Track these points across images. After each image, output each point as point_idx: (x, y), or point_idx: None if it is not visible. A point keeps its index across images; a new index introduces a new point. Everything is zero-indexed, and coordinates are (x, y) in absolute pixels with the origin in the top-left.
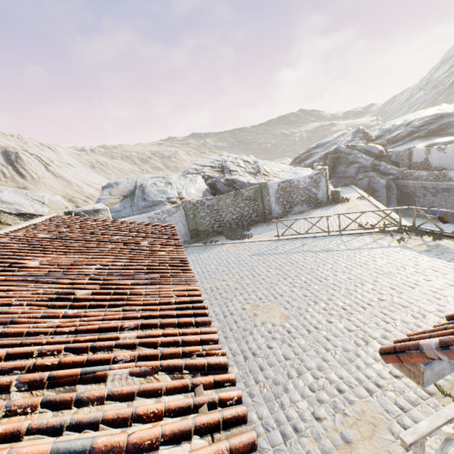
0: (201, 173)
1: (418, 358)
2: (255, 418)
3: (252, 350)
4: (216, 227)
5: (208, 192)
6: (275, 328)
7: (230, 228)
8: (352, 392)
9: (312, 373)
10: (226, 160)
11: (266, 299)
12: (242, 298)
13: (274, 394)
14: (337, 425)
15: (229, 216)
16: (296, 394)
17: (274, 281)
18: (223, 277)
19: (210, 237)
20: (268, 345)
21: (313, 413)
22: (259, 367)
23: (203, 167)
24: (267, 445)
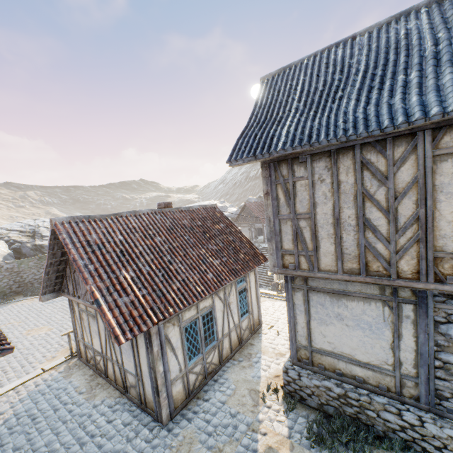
0: (5, 237)
1: (41, 295)
2: (8, 368)
3: (19, 348)
4: (16, 287)
5: (11, 256)
6: (40, 335)
7: (32, 287)
8: (68, 344)
9: (52, 344)
10: (40, 226)
11: (42, 324)
12: (23, 328)
13: (25, 357)
14: (53, 355)
15: (32, 276)
16: (38, 353)
17: (54, 315)
18: (10, 321)
19: (6, 298)
20: (31, 343)
21: (43, 356)
22: (20, 352)
23: (10, 231)
24: (12, 372)
